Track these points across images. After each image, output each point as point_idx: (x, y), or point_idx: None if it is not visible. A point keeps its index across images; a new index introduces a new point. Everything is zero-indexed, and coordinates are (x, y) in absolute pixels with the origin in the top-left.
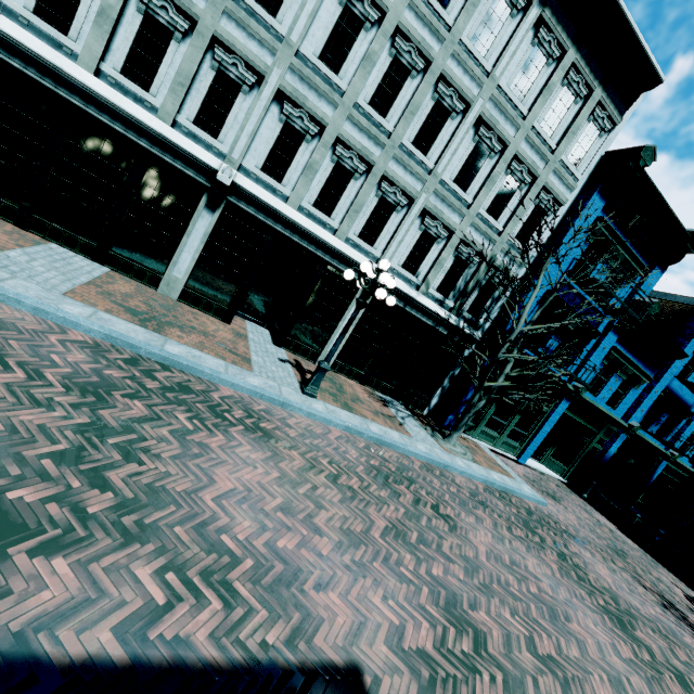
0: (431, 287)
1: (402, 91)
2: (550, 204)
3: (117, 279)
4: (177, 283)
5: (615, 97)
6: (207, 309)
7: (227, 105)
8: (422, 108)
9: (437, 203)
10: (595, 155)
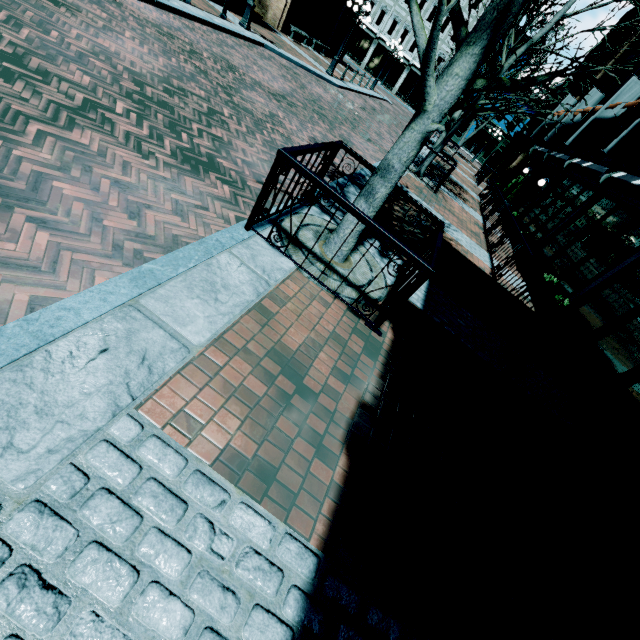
0: None
1: (425, 6)
2: None
3: (354, 62)
4: (364, 65)
5: None
6: (369, 73)
7: (382, 18)
8: (430, 9)
9: None
10: None
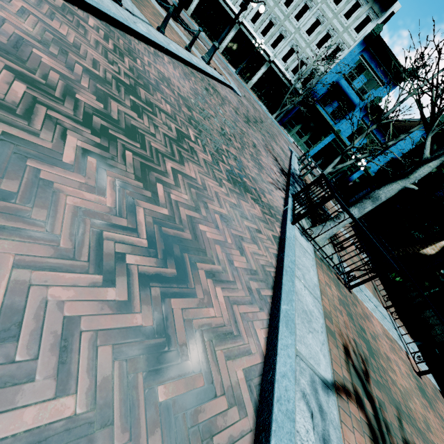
0: (289, 70)
1: (295, 0)
2: (343, 47)
3: (211, 42)
4: (222, 48)
5: (380, 6)
6: (226, 58)
7: None
8: (300, 6)
9: (298, 38)
10: (368, 30)
